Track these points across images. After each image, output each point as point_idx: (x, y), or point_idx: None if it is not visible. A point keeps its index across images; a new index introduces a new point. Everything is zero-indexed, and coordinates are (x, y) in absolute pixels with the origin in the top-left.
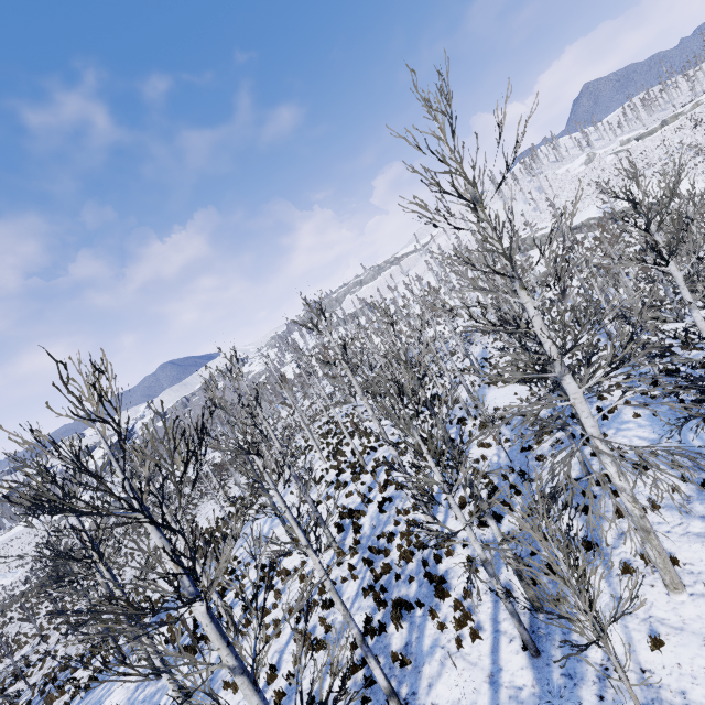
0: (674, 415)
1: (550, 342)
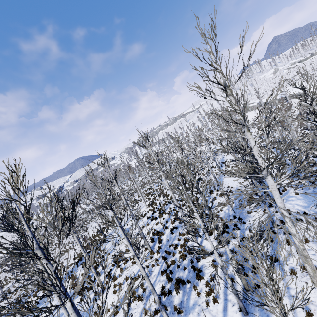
0: (315, 194)
1: (261, 159)
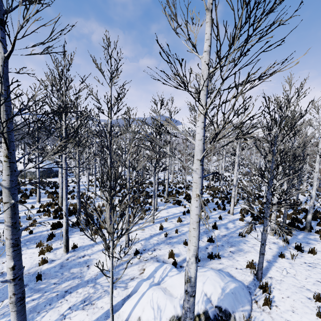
0: None
1: None
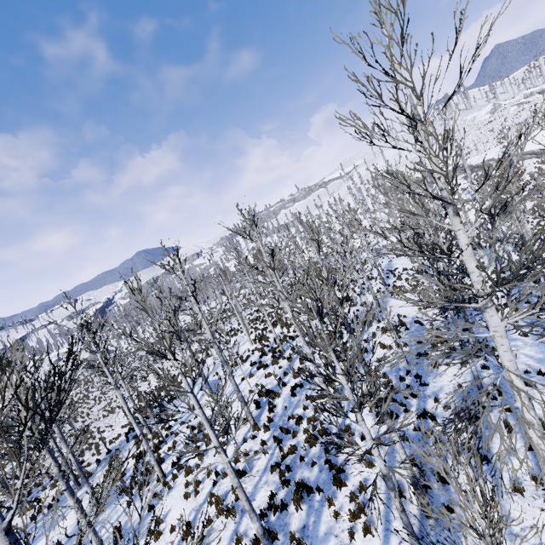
0: None
1: (477, 272)
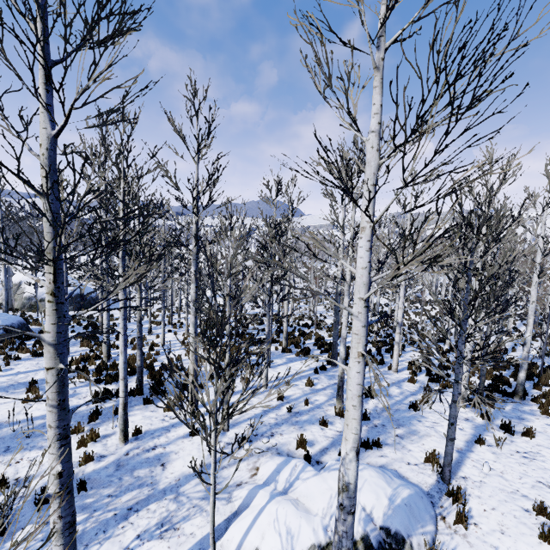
0: None
1: None
